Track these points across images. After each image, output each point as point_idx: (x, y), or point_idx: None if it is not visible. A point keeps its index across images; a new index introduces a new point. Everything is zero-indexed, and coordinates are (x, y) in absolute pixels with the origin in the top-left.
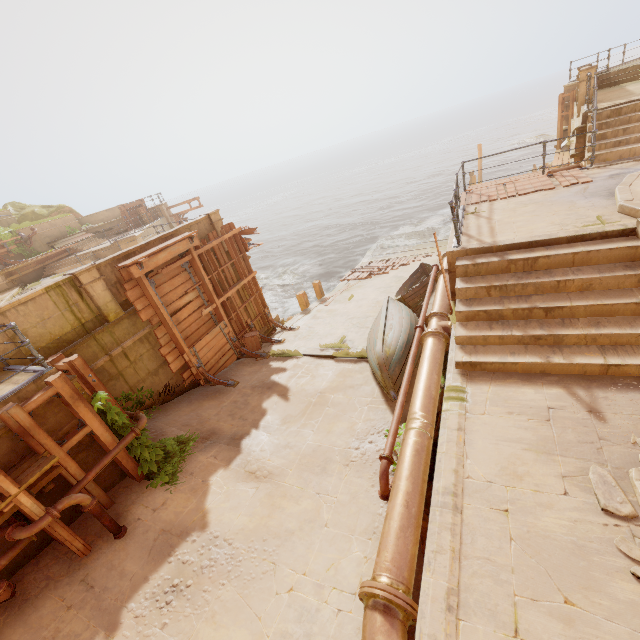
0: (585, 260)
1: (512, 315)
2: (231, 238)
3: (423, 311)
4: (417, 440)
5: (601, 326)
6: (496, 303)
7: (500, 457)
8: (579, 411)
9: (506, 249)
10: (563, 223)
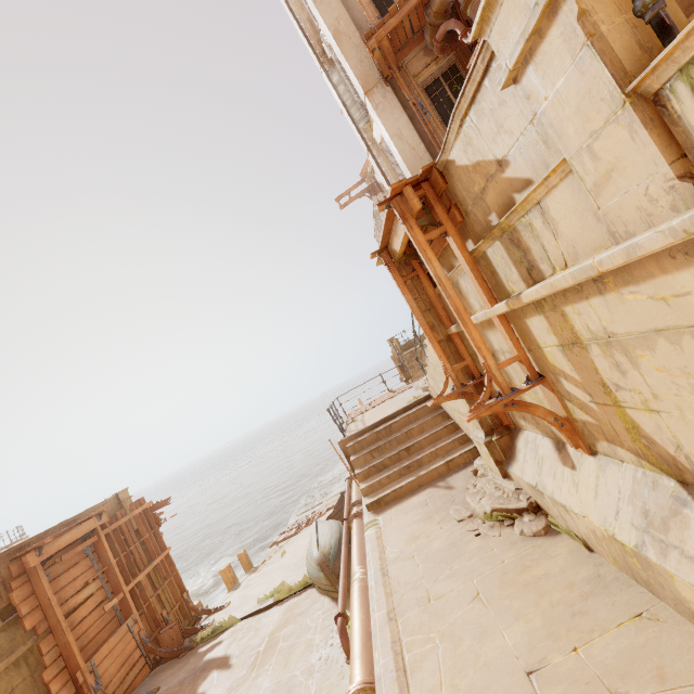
0: (415, 417)
1: (390, 462)
2: (142, 513)
3: (345, 509)
4: (360, 584)
5: (436, 445)
6: (379, 459)
7: (405, 536)
8: (441, 491)
9: (373, 428)
10: (399, 405)
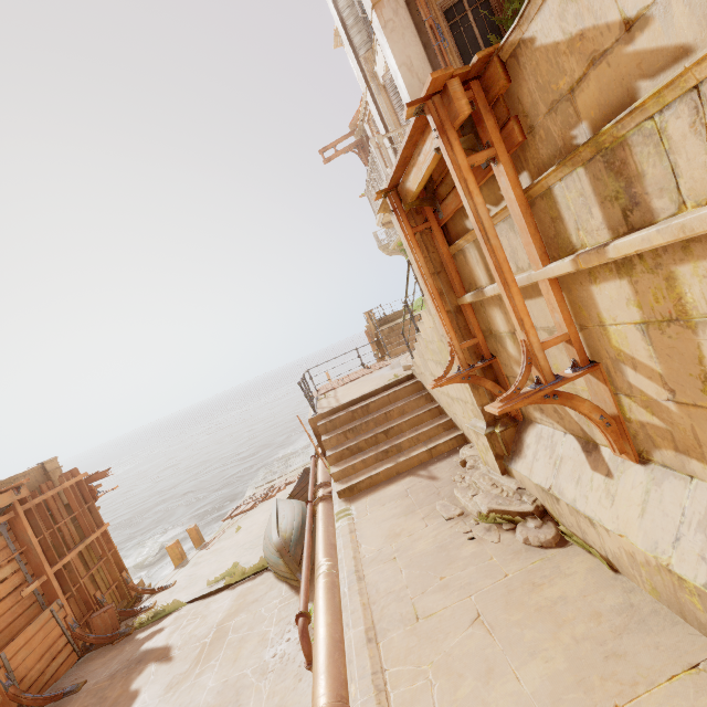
0: (396, 397)
1: (366, 445)
2: (74, 486)
3: (310, 490)
4: (327, 580)
5: (418, 430)
6: (353, 441)
7: (383, 531)
8: (423, 481)
9: (348, 406)
10: (378, 383)
